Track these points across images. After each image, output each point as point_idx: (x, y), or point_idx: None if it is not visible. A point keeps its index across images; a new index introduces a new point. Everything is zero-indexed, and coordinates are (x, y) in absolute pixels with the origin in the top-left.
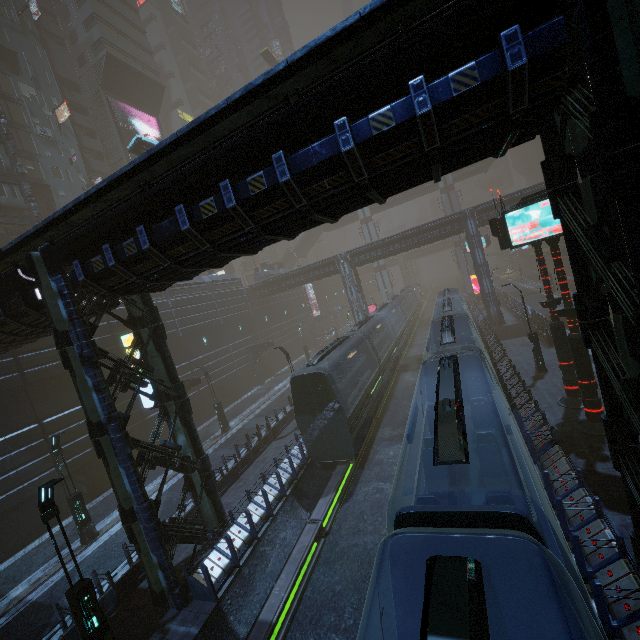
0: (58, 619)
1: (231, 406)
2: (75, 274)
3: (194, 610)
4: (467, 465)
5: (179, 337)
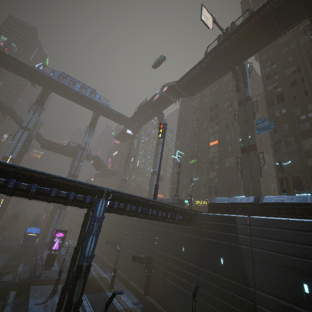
0: None
1: None
2: None
3: None
4: None
5: None
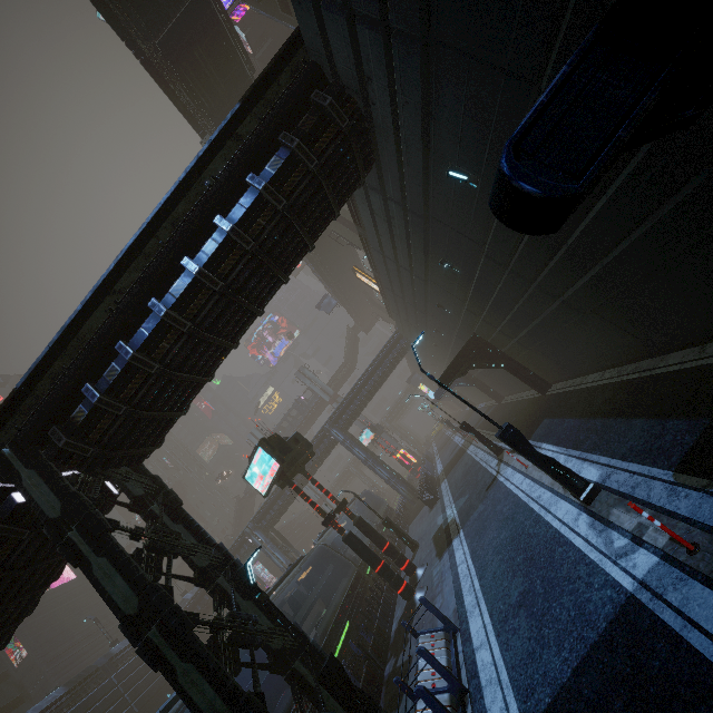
0: None
1: None
2: None
3: None
4: None
5: None
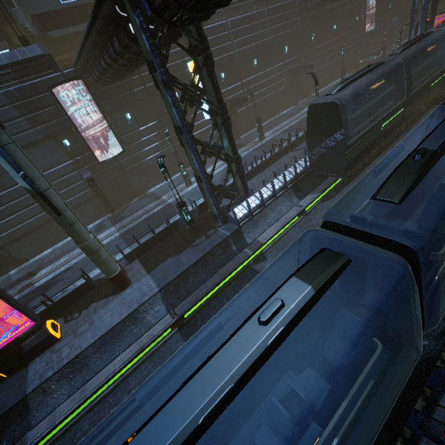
0: (177, 212)
1: (269, 121)
2: (146, 9)
3: (229, 226)
4: (420, 203)
5: (235, 59)
